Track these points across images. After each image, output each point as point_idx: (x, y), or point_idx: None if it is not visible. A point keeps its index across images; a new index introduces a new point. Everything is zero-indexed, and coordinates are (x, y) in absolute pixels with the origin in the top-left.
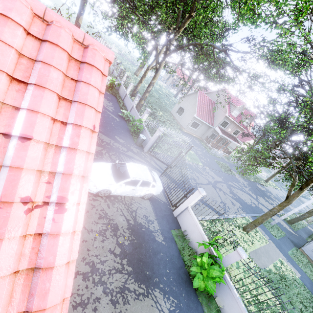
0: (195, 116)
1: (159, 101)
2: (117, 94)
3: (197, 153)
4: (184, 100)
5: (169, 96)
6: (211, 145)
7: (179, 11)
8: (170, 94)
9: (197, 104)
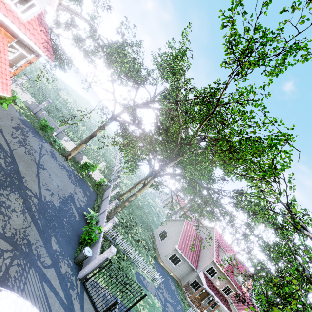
0: (177, 247)
1: (146, 217)
2: (102, 193)
3: (165, 308)
4: (170, 225)
5: (161, 215)
6: (190, 300)
7: (174, 150)
8: (163, 214)
9: (181, 234)
